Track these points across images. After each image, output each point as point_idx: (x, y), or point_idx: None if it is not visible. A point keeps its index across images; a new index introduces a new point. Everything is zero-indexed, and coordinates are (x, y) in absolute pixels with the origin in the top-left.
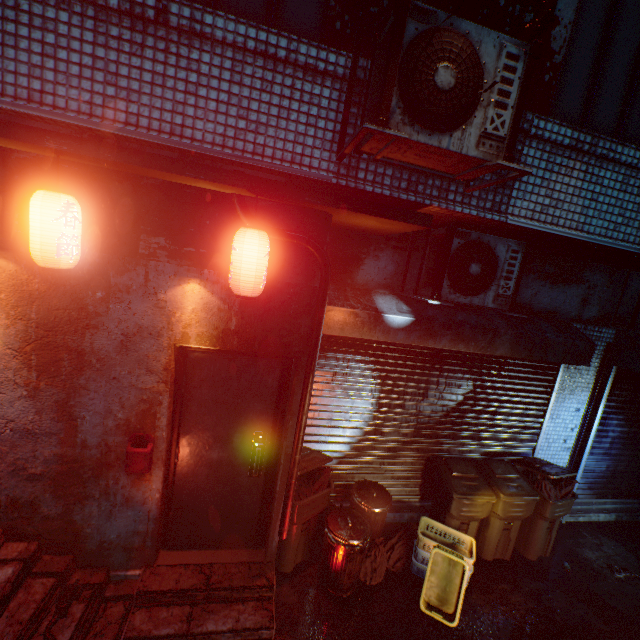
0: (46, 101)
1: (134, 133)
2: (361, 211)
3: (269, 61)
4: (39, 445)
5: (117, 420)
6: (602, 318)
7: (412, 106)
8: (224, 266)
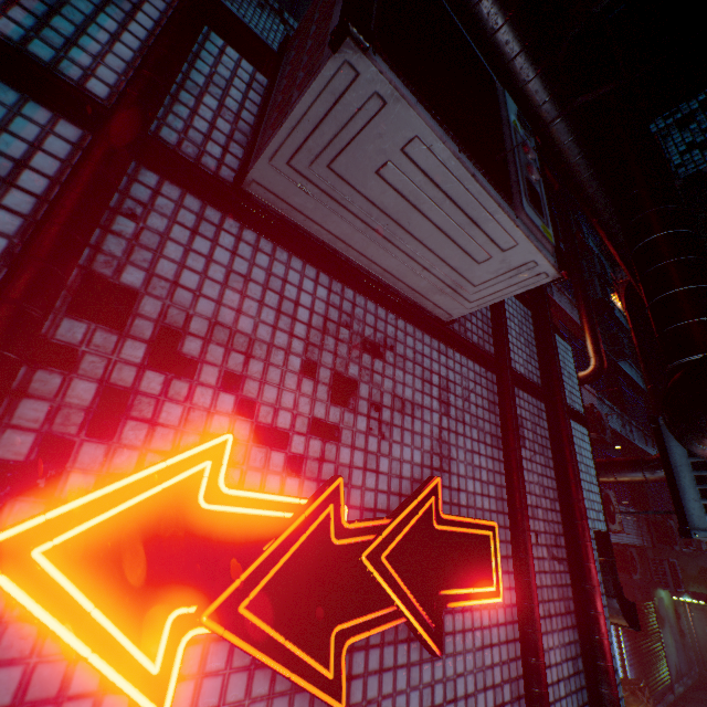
0: None
1: None
2: None
3: None
4: None
5: None
6: None
7: (609, 518)
8: None
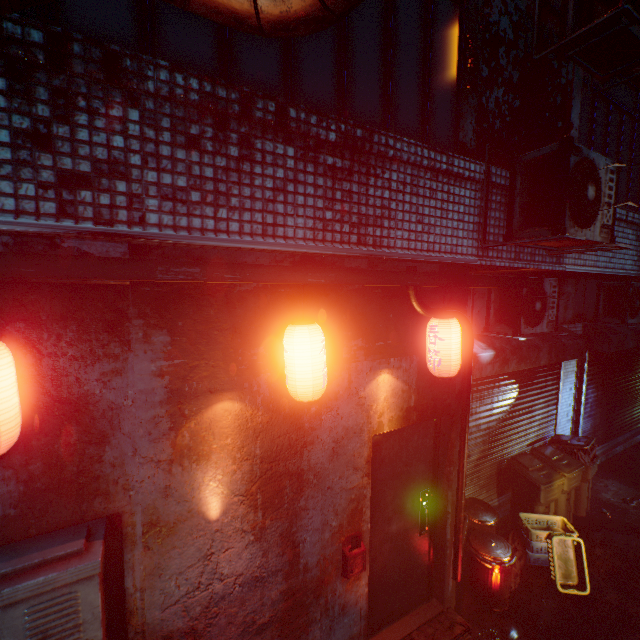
0: (277, 233)
1: (351, 251)
2: (508, 286)
3: (433, 173)
4: (265, 589)
5: (332, 529)
6: (575, 317)
7: (575, 214)
8: (404, 351)
